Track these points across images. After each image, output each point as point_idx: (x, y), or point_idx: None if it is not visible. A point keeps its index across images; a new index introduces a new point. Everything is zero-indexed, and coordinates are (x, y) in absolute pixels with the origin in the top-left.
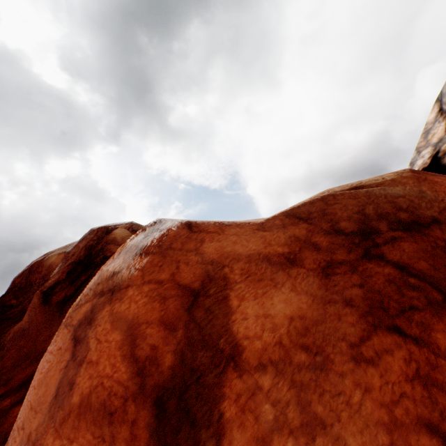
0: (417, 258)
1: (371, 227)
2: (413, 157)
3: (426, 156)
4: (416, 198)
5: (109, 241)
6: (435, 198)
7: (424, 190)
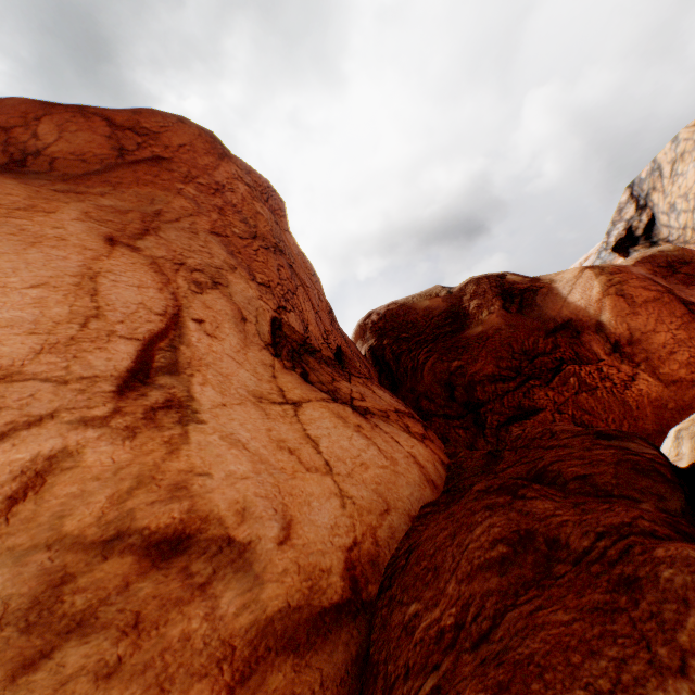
0: (689, 272)
1: (671, 265)
2: (609, 229)
3: (620, 229)
4: (682, 255)
5: (511, 282)
6: (687, 255)
7: (683, 253)
